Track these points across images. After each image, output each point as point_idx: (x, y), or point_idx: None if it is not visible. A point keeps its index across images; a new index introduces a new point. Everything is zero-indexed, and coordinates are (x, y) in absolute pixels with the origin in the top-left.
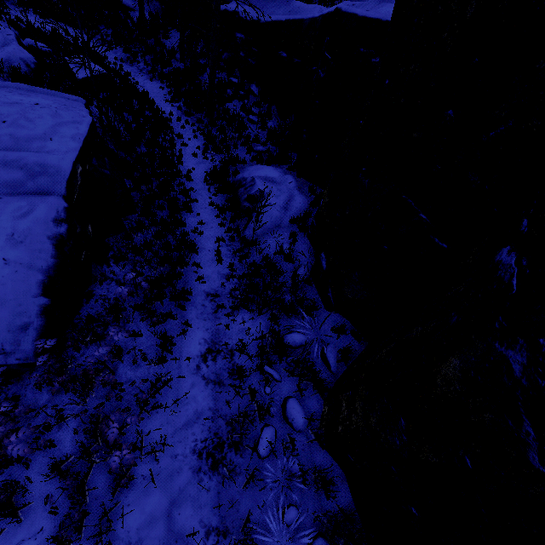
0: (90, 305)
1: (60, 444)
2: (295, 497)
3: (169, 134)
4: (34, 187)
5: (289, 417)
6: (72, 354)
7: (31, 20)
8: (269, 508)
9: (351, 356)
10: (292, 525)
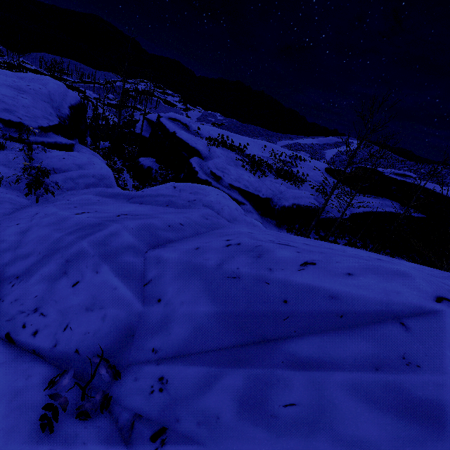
0: None
1: None
2: None
3: None
4: None
5: None
6: None
7: None
8: None
9: None
10: None
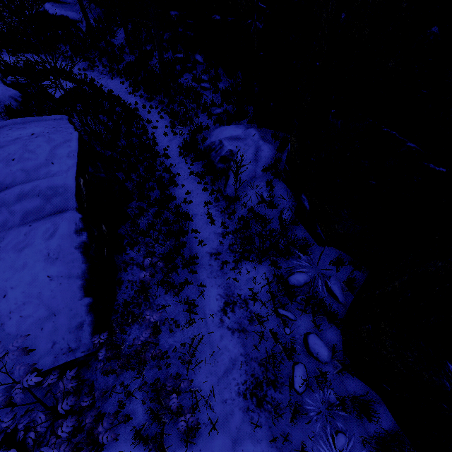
0: (122, 290)
1: (135, 413)
2: (340, 425)
3: (139, 122)
4: (52, 208)
5: (313, 352)
6: (121, 336)
7: (7, 60)
8: (319, 438)
9: (355, 285)
10: (344, 450)
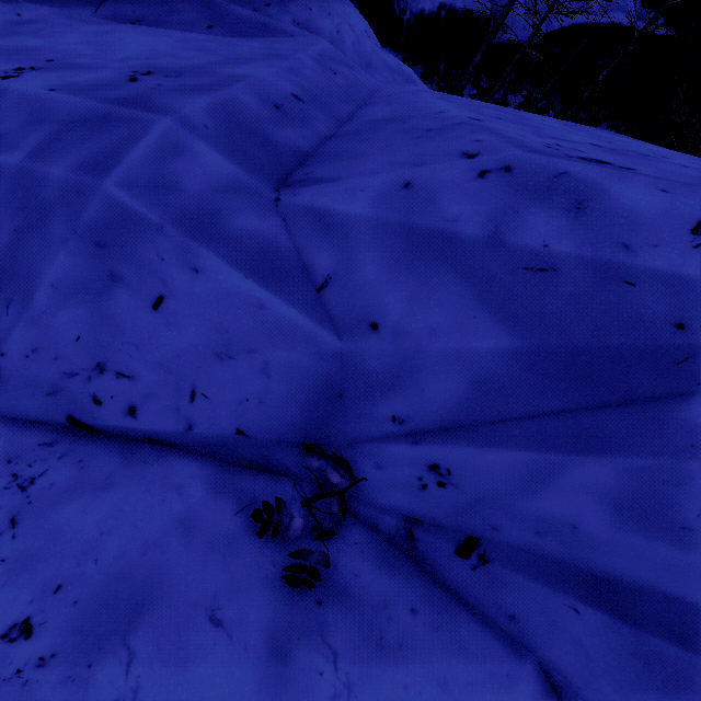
0: None
1: None
2: None
3: None
4: None
5: None
6: None
7: None
8: None
9: None
10: None
